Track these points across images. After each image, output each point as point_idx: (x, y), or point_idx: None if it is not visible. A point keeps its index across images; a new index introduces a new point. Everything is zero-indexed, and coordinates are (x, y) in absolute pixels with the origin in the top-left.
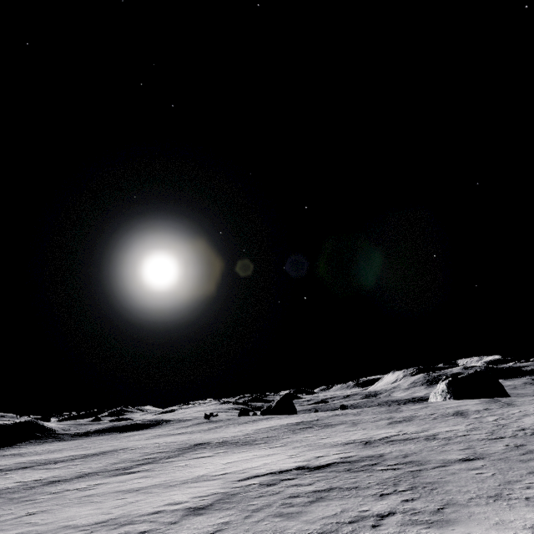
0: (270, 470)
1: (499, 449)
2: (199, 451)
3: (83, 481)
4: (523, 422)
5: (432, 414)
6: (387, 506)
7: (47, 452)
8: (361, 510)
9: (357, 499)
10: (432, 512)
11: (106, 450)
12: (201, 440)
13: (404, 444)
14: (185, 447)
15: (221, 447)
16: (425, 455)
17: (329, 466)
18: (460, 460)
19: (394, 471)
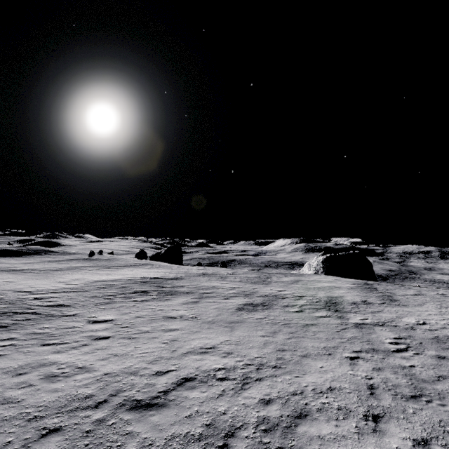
0: None
1: None
2: None
3: None
4: None
5: (300, 297)
6: None
7: None
8: None
9: None
10: None
11: None
12: None
13: None
14: None
15: None
16: None
17: None
18: None
19: None
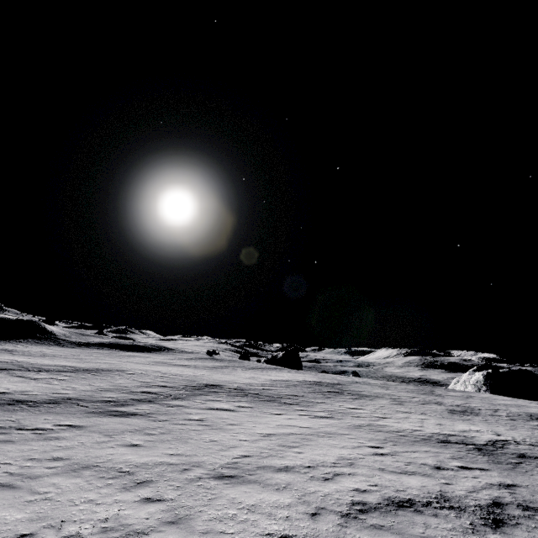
0: (377, 487)
1: None
2: (214, 397)
3: (53, 414)
4: None
5: (495, 410)
6: None
7: (39, 355)
8: None
9: None
10: None
11: (101, 368)
12: (210, 381)
13: None
14: (193, 386)
15: (240, 397)
16: None
17: (518, 519)
18: None
19: None
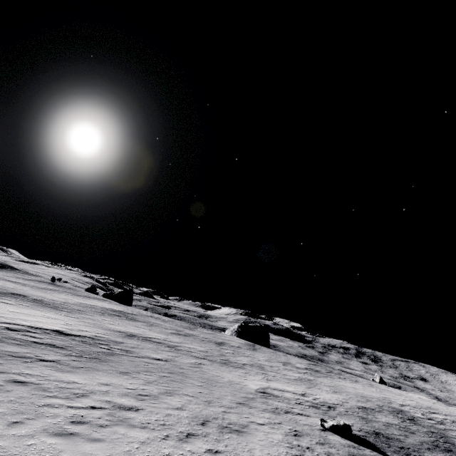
0: (34, 325)
1: (188, 361)
2: (7, 298)
3: None
4: (236, 358)
5: (207, 338)
6: (57, 359)
7: None
8: (38, 355)
9: (49, 352)
10: (73, 367)
11: None
12: (22, 292)
13: (149, 343)
14: (1, 292)
15: (30, 302)
16: (144, 351)
17: (76, 336)
18: (155, 358)
19: (107, 350)
